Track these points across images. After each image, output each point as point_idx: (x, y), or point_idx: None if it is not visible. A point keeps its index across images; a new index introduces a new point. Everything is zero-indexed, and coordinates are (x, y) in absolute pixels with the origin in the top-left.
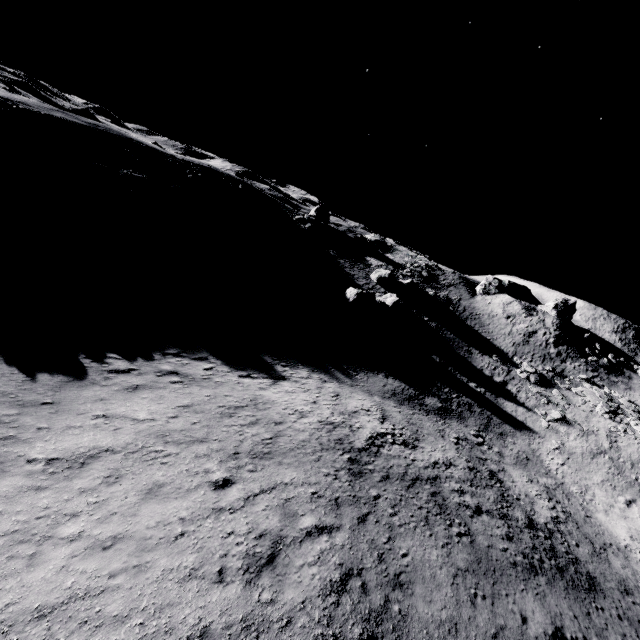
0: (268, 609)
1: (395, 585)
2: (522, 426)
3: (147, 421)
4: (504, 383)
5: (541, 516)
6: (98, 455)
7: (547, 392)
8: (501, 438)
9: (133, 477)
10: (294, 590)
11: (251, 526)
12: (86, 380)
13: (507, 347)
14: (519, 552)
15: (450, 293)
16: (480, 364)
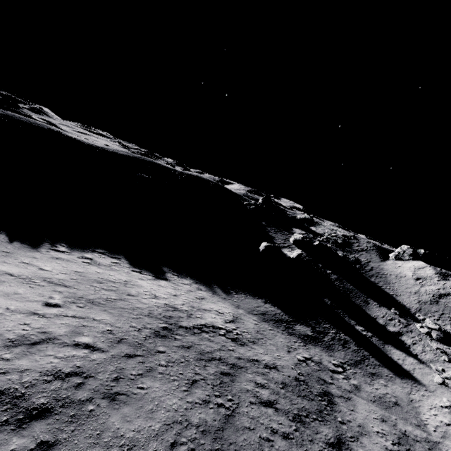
0: (0, 361)
1: (108, 397)
2: (406, 375)
3: (46, 271)
4: (398, 333)
5: (363, 447)
6: (3, 274)
7: None
8: (370, 376)
9: (7, 286)
10: (28, 362)
11: (43, 326)
12: (36, 249)
13: (410, 303)
14: (286, 450)
15: (360, 256)
16: (375, 313)
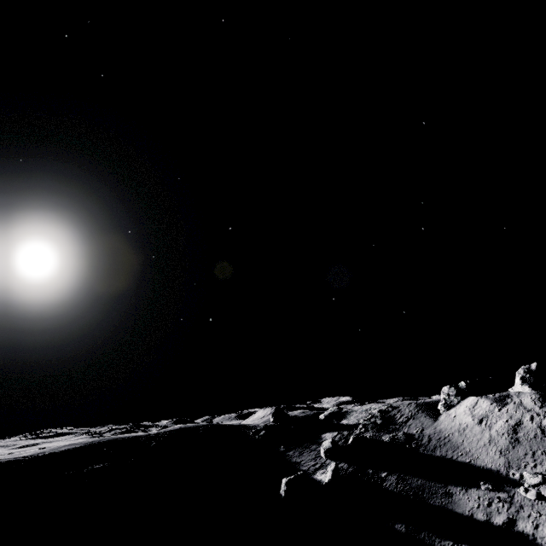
0: None
1: None
2: None
3: None
4: (510, 522)
5: None
6: None
7: None
8: None
9: None
10: None
11: None
12: None
13: (494, 461)
14: None
15: (409, 428)
16: (466, 506)
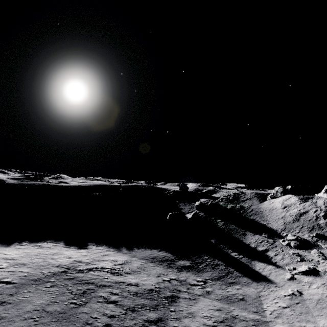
0: None
1: (2, 301)
2: (262, 278)
3: (8, 254)
4: (265, 250)
5: (180, 323)
6: None
7: (305, 252)
8: (227, 285)
9: None
10: None
11: None
12: (9, 246)
13: (277, 226)
14: (106, 322)
15: (245, 204)
16: (249, 240)
